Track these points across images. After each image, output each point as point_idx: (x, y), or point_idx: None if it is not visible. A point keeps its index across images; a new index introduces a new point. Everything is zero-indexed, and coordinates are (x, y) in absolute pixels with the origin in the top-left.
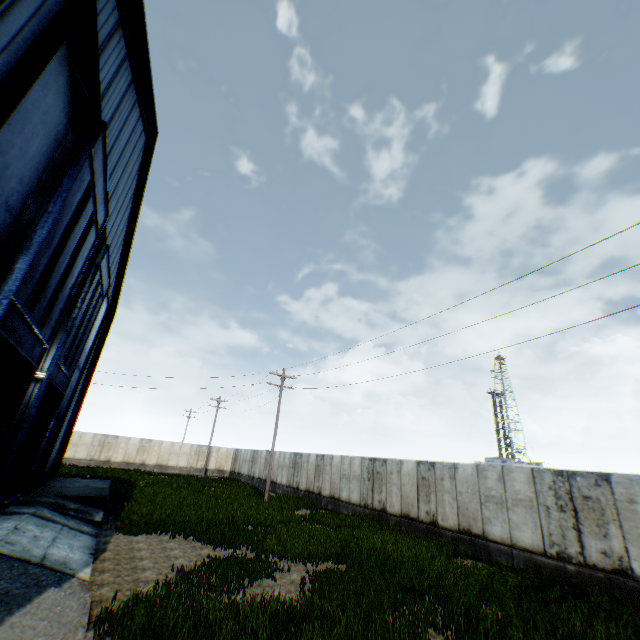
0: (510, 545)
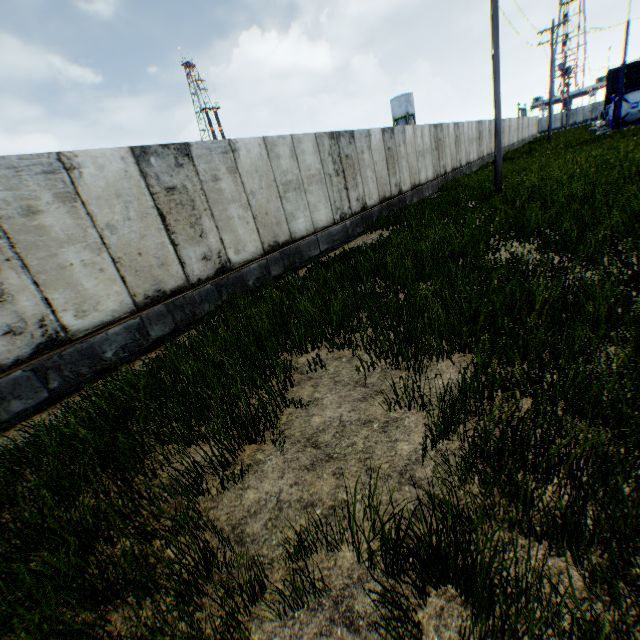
0: (473, 162)
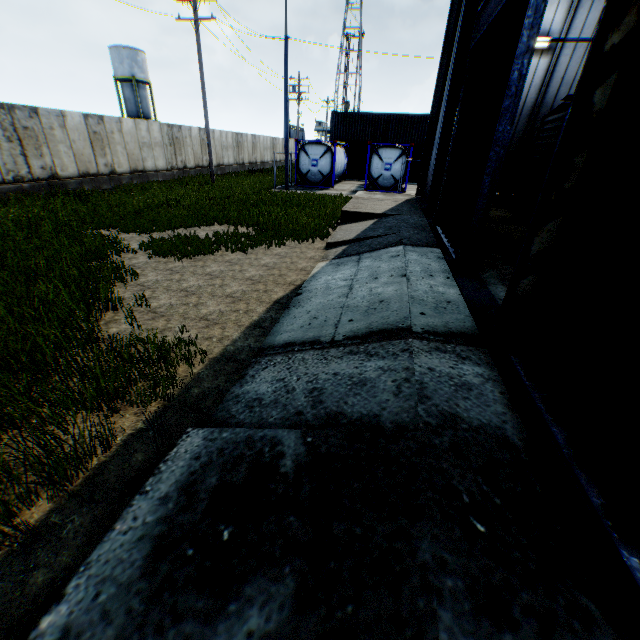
0: None
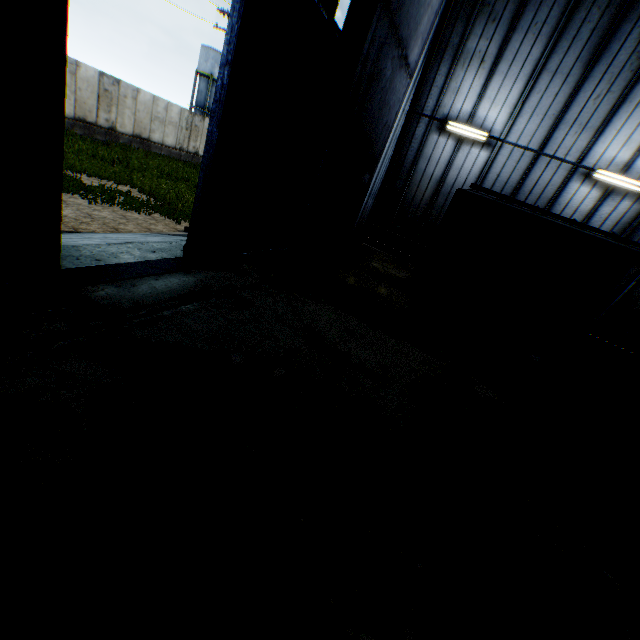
0: None
